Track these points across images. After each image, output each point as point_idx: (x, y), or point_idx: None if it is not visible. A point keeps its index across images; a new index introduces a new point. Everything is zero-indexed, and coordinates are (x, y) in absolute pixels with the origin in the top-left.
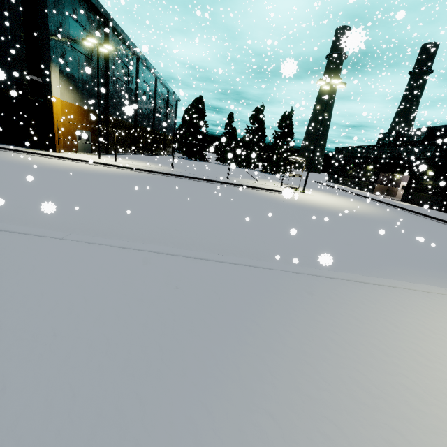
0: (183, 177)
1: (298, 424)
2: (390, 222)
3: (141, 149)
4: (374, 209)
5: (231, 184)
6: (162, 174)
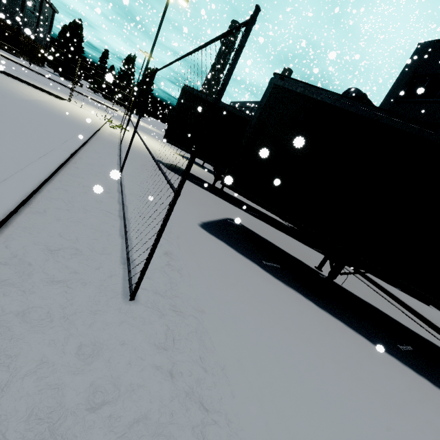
0: (37, 73)
1: (29, 79)
2: (148, 129)
3: (1, 44)
4: (158, 132)
5: (74, 90)
6: (20, 65)
